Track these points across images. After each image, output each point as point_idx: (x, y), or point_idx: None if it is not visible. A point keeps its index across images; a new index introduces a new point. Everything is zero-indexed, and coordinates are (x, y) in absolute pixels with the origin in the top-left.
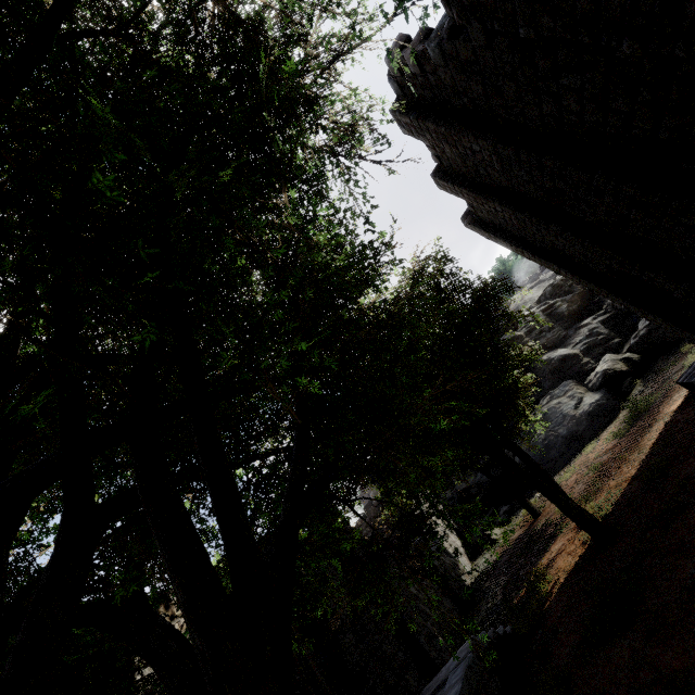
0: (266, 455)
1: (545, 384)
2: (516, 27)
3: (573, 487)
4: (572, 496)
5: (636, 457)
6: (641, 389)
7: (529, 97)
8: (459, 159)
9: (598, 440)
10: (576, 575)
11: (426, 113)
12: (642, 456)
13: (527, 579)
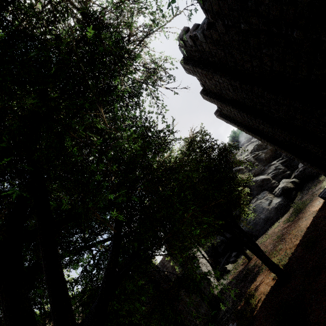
0: (103, 243)
1: (254, 192)
2: (239, 23)
3: (268, 246)
4: (267, 251)
5: (299, 234)
6: (300, 197)
7: (246, 58)
8: (213, 86)
9: (280, 221)
10: (270, 297)
11: (197, 64)
12: (302, 233)
13: (245, 296)
